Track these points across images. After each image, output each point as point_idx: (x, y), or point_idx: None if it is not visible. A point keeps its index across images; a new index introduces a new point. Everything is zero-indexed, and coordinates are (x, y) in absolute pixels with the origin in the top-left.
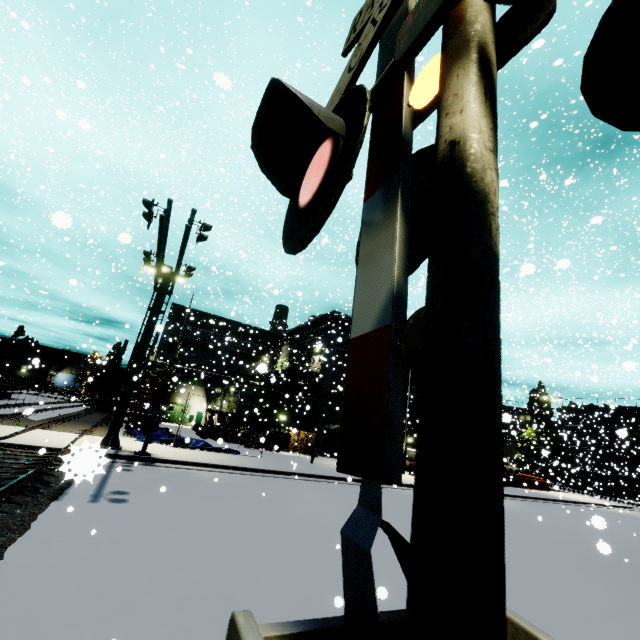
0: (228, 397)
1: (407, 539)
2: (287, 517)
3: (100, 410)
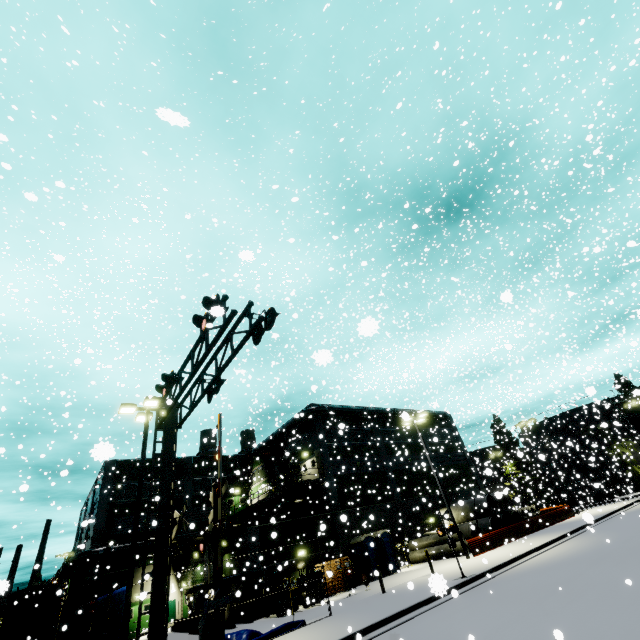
0: None
1: None
2: None
3: None
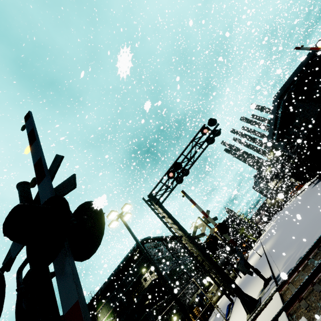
0: None
1: None
2: None
3: None
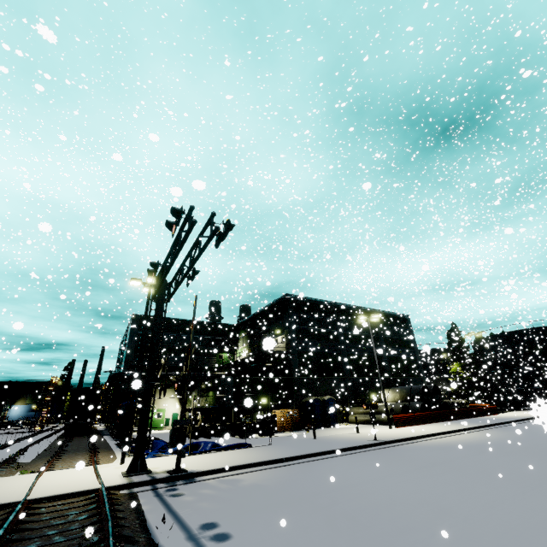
0: (206, 392)
1: (503, 495)
2: (384, 504)
3: (73, 434)
